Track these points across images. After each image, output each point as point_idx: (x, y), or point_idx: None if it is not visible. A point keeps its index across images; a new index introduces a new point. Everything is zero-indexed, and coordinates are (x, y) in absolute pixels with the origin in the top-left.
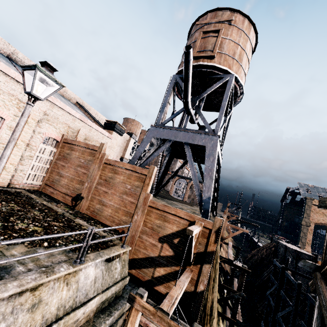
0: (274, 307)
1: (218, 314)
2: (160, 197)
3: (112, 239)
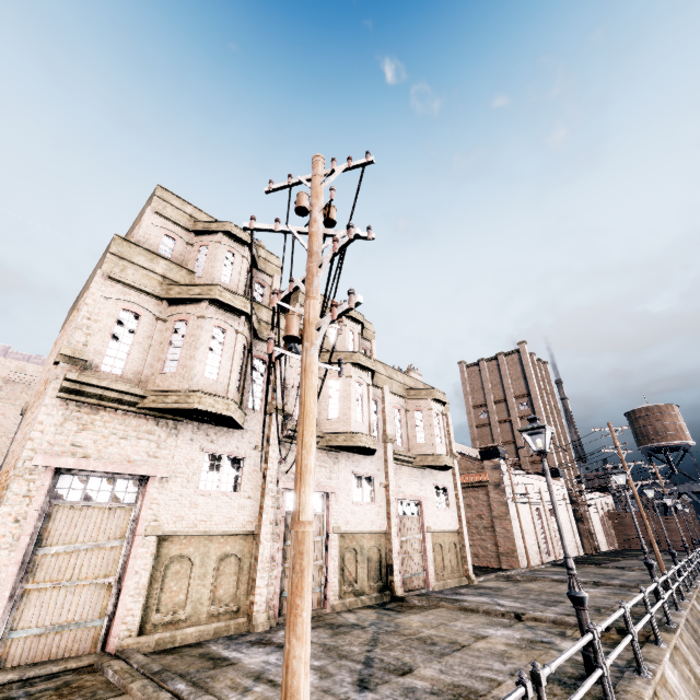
0: None
1: None
2: None
3: None
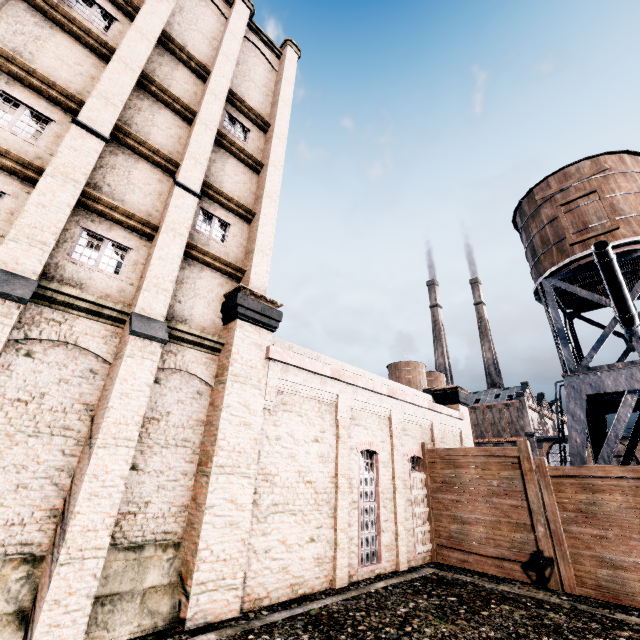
0: None
1: None
2: None
3: None
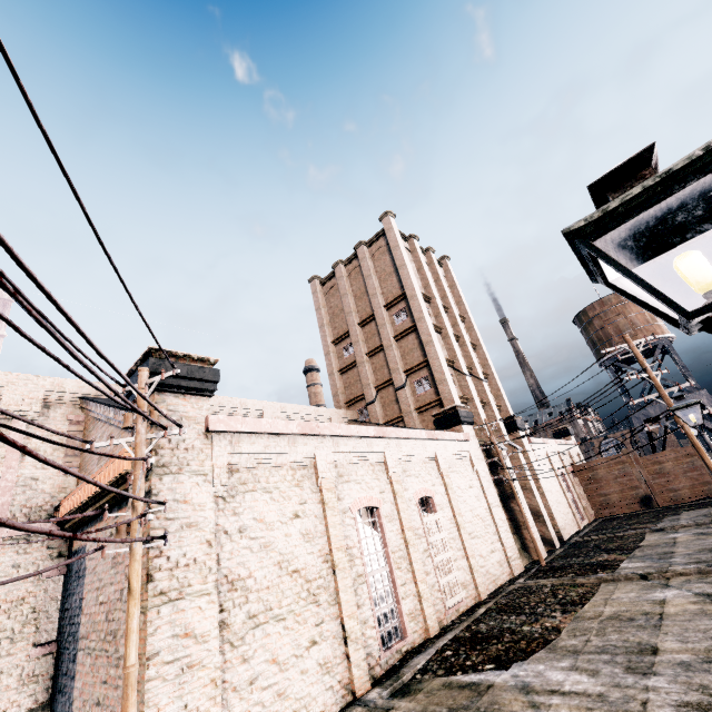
0: None
1: None
2: None
3: None
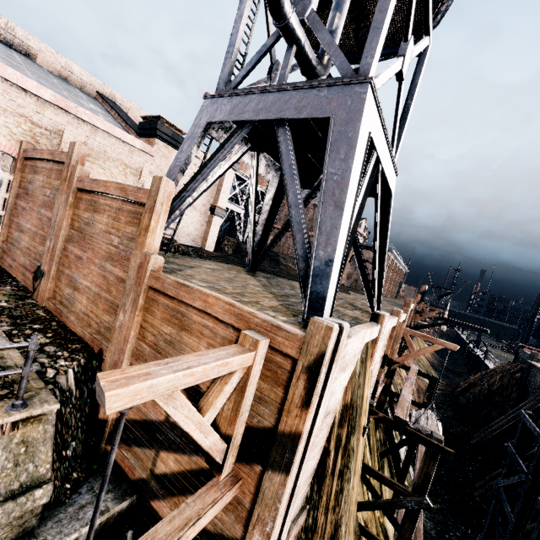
0: (514, 525)
1: (365, 535)
2: (273, 275)
3: (18, 379)
